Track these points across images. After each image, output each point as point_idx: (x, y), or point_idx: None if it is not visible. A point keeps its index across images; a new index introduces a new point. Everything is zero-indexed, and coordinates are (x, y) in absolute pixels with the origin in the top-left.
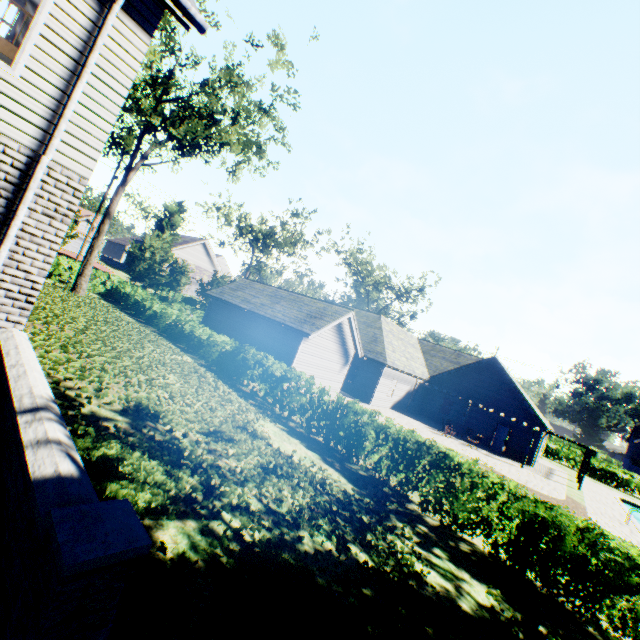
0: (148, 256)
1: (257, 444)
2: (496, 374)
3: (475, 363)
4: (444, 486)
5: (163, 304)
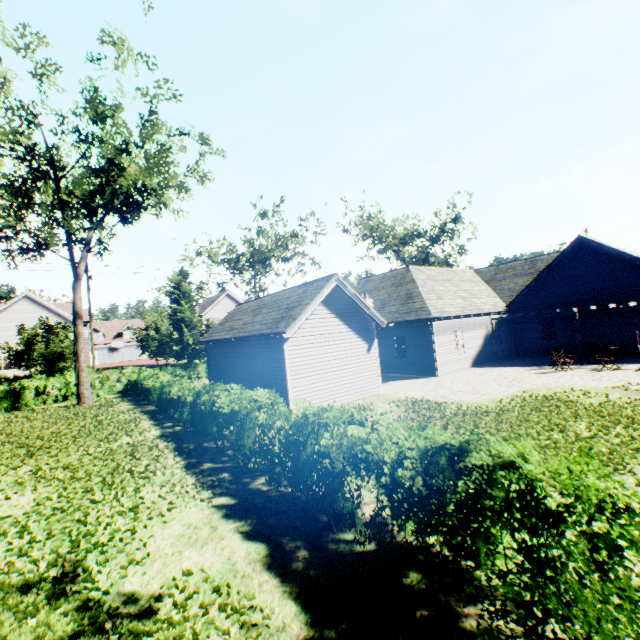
0: (153, 333)
1: (21, 633)
2: (594, 257)
3: (557, 259)
4: (519, 566)
5: (187, 372)
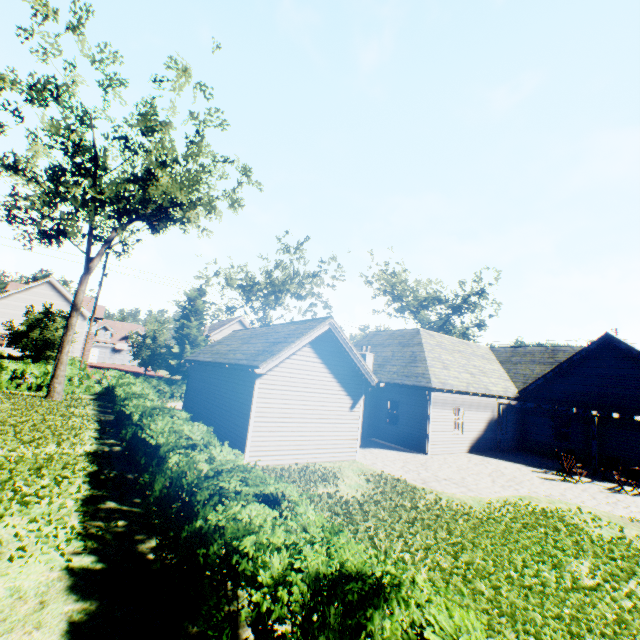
0: (149, 342)
1: None
2: (622, 359)
3: (580, 353)
4: None
5: (171, 388)
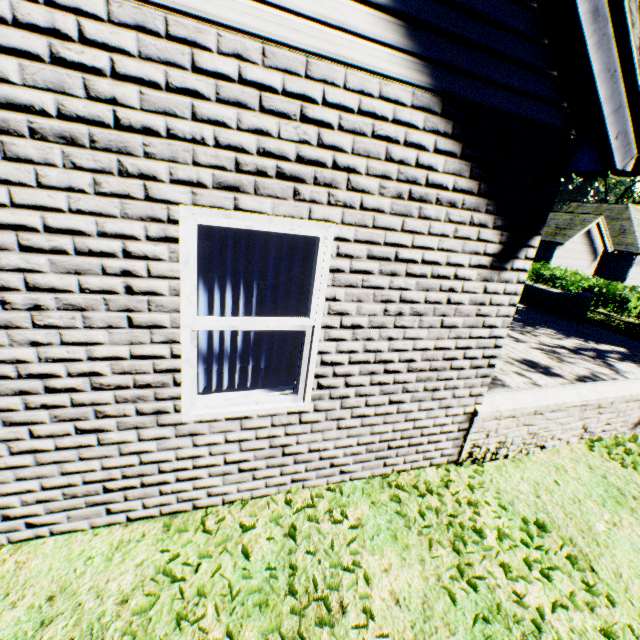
0: None
1: None
2: None
3: None
4: None
5: None
